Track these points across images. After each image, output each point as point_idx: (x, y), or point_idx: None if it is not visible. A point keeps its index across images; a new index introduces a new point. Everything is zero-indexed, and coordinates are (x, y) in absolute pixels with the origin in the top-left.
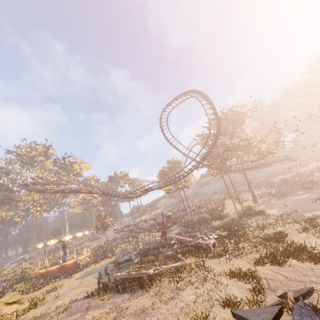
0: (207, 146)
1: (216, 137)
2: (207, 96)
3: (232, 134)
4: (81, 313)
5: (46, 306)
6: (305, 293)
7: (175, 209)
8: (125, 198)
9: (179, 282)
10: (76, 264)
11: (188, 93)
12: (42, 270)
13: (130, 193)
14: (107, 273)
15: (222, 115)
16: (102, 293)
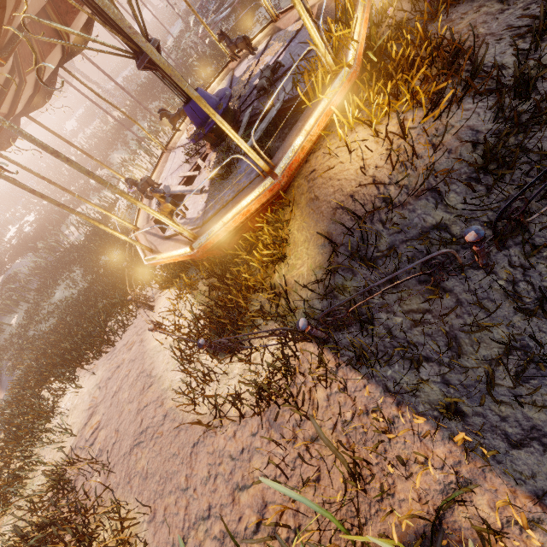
0: None
1: None
2: None
3: None
4: None
5: None
6: None
7: None
8: None
9: None
10: None
11: None
12: None
13: None
14: None
15: None
16: None
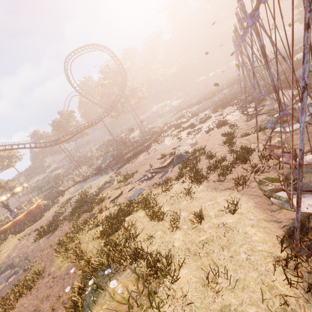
0: (104, 94)
1: (125, 85)
2: (114, 53)
3: (123, 85)
4: (133, 163)
5: (95, 188)
6: (192, 123)
7: (75, 157)
8: (51, 145)
9: (158, 141)
10: (39, 207)
11: (96, 46)
12: (8, 224)
13: (53, 141)
14: (110, 167)
15: (115, 69)
16: (128, 162)
